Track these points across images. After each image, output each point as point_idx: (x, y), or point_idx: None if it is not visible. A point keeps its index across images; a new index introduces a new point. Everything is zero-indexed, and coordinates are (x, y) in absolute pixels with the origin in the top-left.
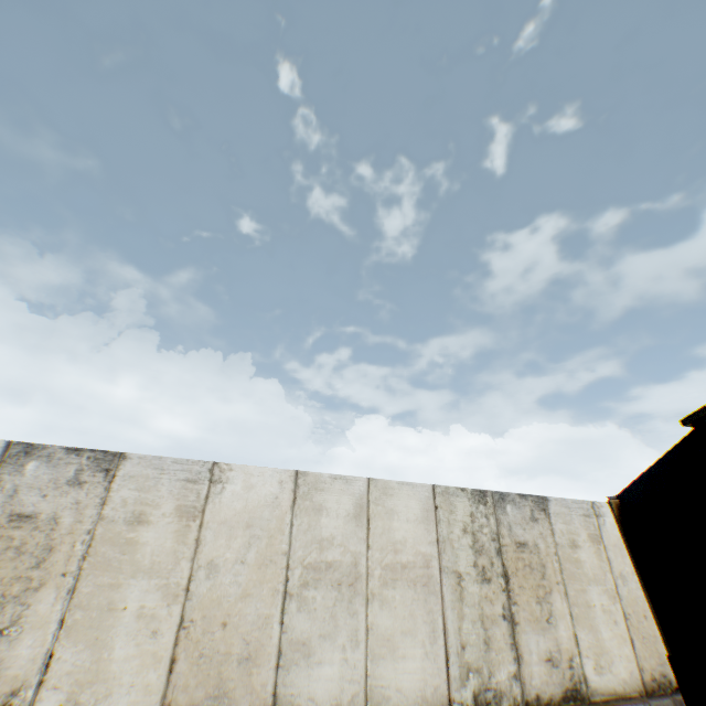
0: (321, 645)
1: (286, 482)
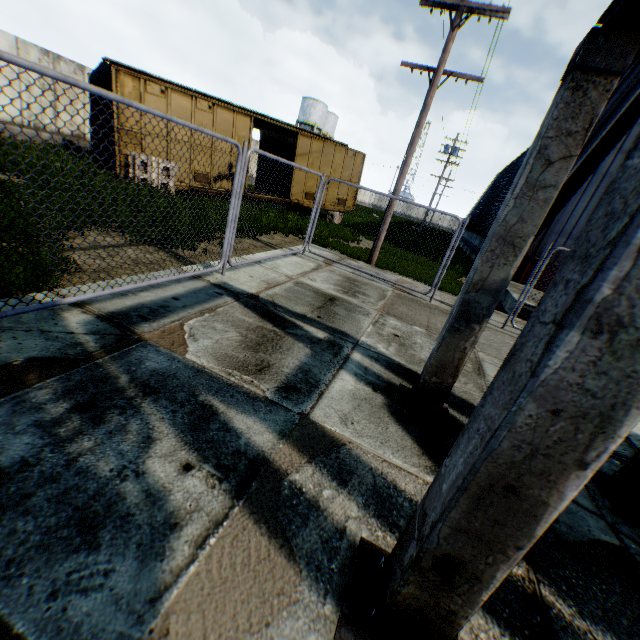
0: None
1: None
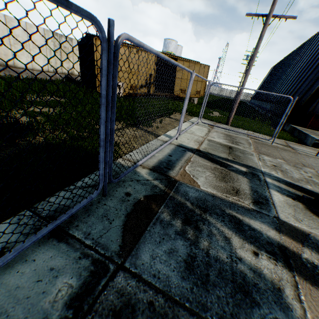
0: (22, 56)
1: (3, 17)
